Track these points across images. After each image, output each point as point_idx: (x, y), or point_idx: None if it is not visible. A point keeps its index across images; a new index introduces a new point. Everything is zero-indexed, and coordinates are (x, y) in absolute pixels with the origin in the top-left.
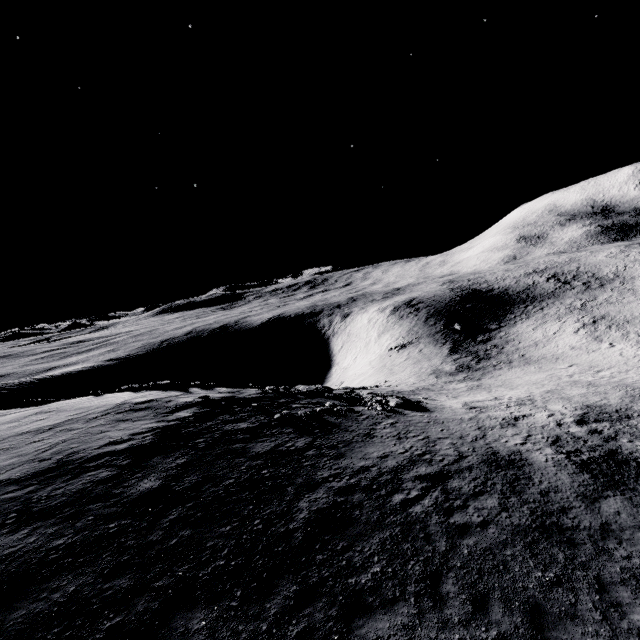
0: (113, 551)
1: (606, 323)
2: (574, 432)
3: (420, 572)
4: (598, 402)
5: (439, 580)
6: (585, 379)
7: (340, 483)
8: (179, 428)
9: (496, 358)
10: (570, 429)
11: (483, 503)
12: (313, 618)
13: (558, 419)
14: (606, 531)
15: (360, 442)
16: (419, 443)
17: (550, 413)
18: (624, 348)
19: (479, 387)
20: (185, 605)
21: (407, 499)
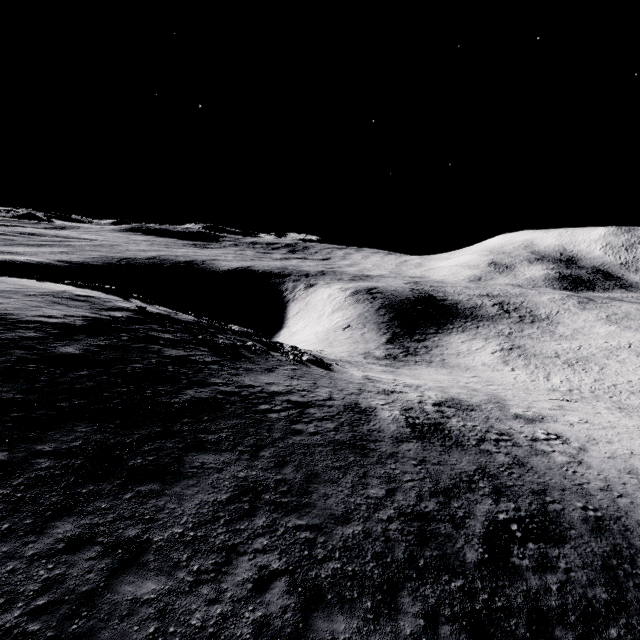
0: (28, 380)
1: (519, 352)
2: (426, 408)
3: (252, 443)
4: (463, 398)
5: (262, 449)
6: (475, 387)
7: (226, 389)
8: (109, 322)
9: (421, 356)
10: (425, 406)
11: (323, 424)
12: (164, 445)
13: (423, 399)
14: (393, 456)
15: (259, 372)
16: (305, 384)
17: (421, 395)
18: (520, 374)
19: (392, 372)
20: (76, 419)
21: (270, 409)
